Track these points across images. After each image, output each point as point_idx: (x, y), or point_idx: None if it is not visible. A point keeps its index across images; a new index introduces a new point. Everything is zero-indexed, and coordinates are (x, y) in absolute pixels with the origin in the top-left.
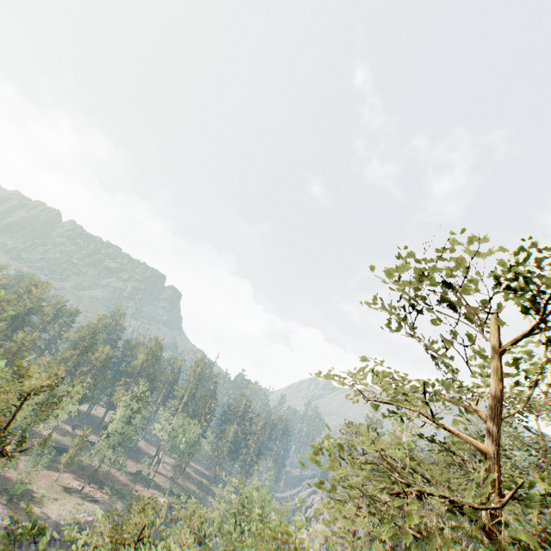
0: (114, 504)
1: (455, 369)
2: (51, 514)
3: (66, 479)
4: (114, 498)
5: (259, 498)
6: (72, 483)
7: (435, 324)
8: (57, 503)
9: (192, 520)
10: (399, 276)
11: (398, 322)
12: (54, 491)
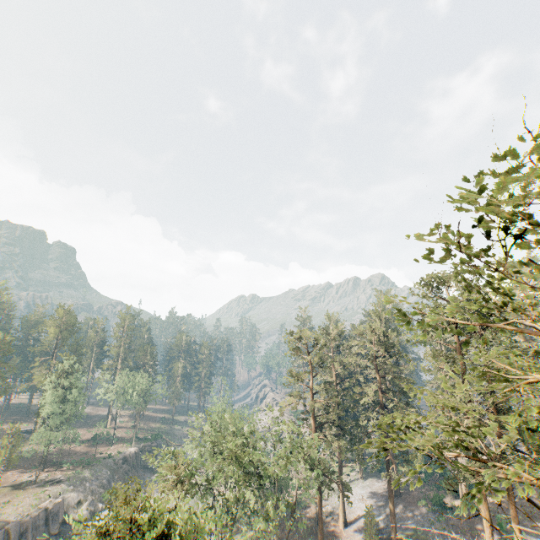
0: (81, 475)
1: (509, 291)
2: (9, 518)
3: (11, 477)
4: (79, 470)
5: (233, 422)
6: (21, 478)
7: (523, 247)
8: (11, 504)
9: (178, 469)
10: (482, 188)
11: (446, 251)
12: (2, 495)
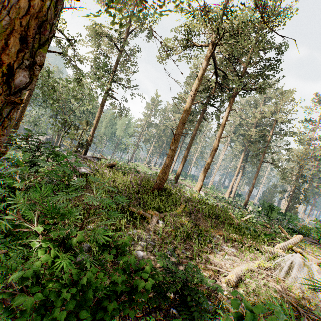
0: None
1: None
2: None
3: None
4: None
5: None
6: None
7: None
8: None
9: None
10: None
11: None
12: None
